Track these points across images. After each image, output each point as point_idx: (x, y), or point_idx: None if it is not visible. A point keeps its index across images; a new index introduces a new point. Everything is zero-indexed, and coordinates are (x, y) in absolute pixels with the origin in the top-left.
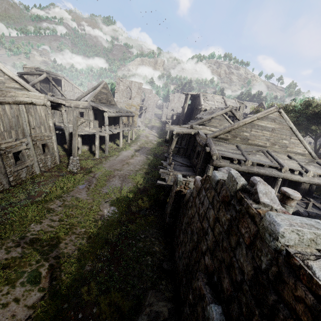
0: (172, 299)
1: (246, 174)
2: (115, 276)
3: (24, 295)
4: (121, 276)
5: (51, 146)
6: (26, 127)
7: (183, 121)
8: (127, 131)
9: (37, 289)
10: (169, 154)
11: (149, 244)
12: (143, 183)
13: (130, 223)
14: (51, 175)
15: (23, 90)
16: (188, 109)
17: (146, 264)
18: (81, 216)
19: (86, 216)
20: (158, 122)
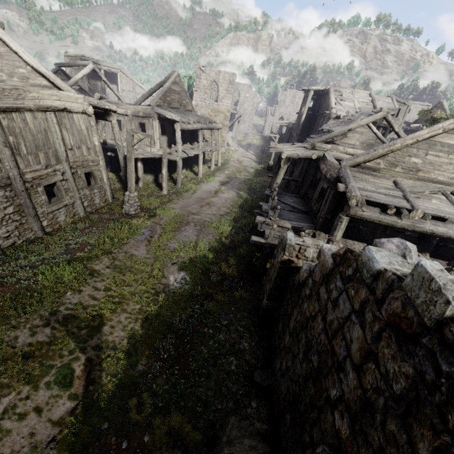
0: (266, 434)
1: (405, 231)
2: (180, 386)
3: (48, 403)
4: (188, 387)
5: (99, 176)
6: (59, 147)
7: (298, 136)
8: (210, 152)
9: (66, 395)
10: (272, 191)
11: (234, 337)
12: (230, 235)
13: (207, 299)
14: (100, 218)
15: (53, 89)
16: (308, 116)
17: (228, 370)
18: (136, 284)
19: (143, 286)
20: (257, 137)
